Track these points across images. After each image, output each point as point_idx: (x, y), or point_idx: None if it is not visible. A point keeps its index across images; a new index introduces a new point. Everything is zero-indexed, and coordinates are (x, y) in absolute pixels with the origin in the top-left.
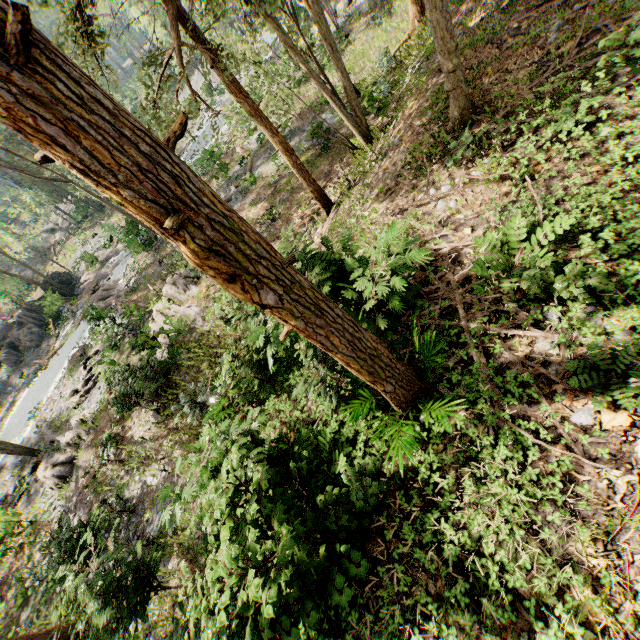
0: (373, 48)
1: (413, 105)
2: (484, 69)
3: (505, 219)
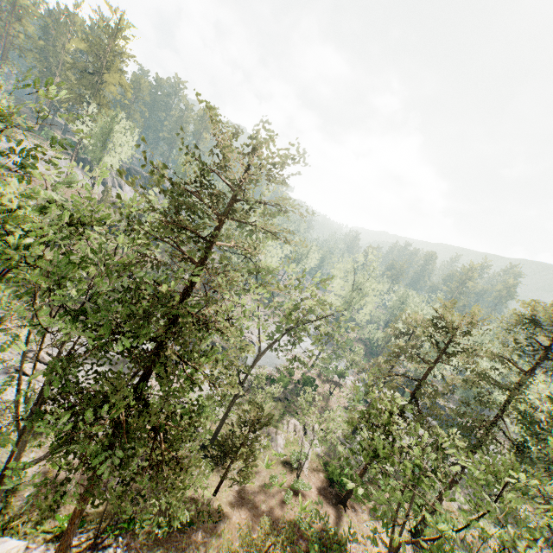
0: None
1: None
2: None
3: None
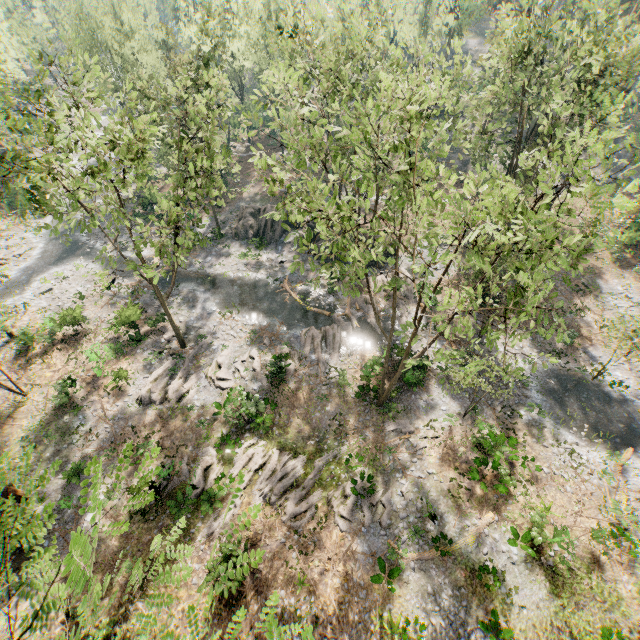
0: None
1: None
2: None
3: None
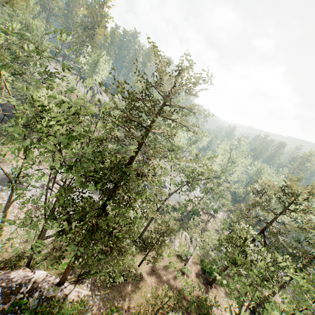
0: None
1: None
2: None
3: None
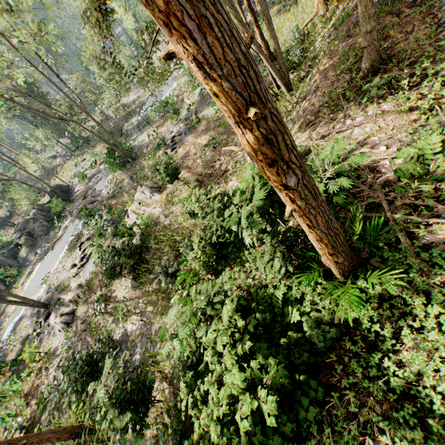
0: (284, 27)
1: (327, 62)
2: (387, 32)
3: (415, 139)
